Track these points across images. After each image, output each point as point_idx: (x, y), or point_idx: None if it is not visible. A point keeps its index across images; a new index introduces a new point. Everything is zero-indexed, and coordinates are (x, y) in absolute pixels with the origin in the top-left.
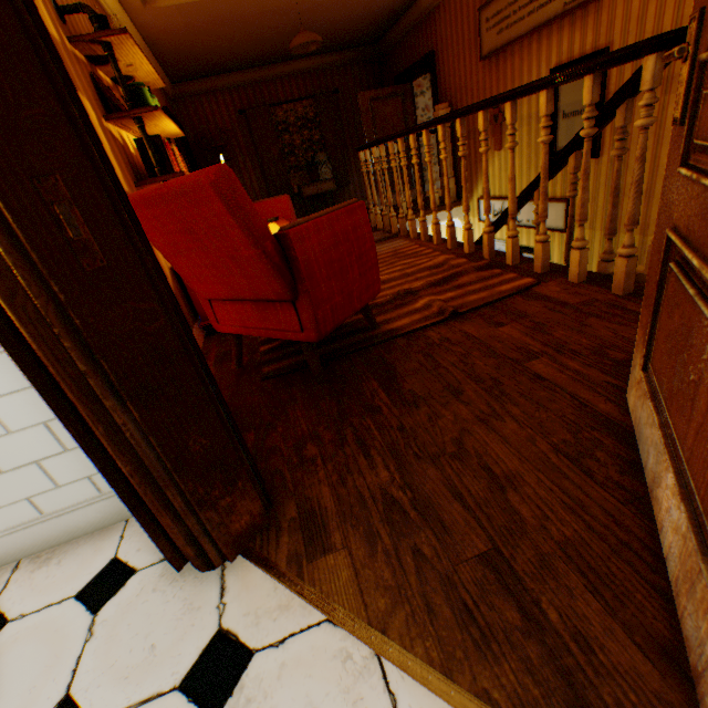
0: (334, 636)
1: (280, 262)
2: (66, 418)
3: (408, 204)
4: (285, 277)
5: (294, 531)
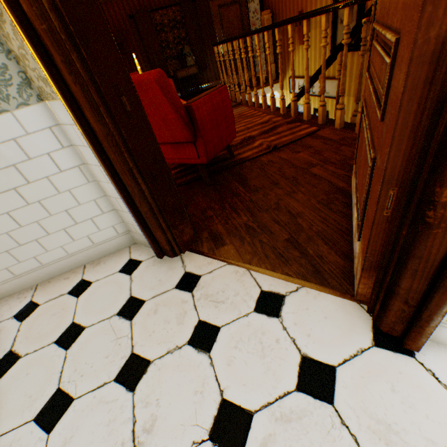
0: (231, 268)
1: (188, 121)
2: (121, 189)
3: (247, 83)
4: (191, 129)
5: (208, 241)
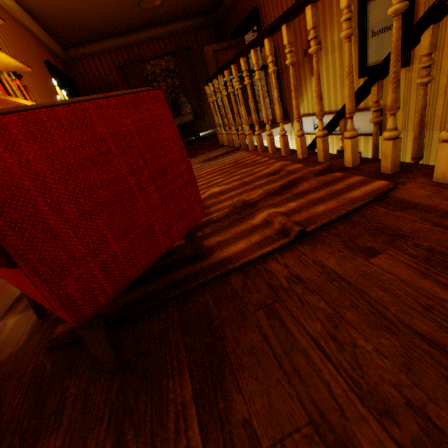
0: None
1: None
2: None
3: (245, 121)
4: None
5: None
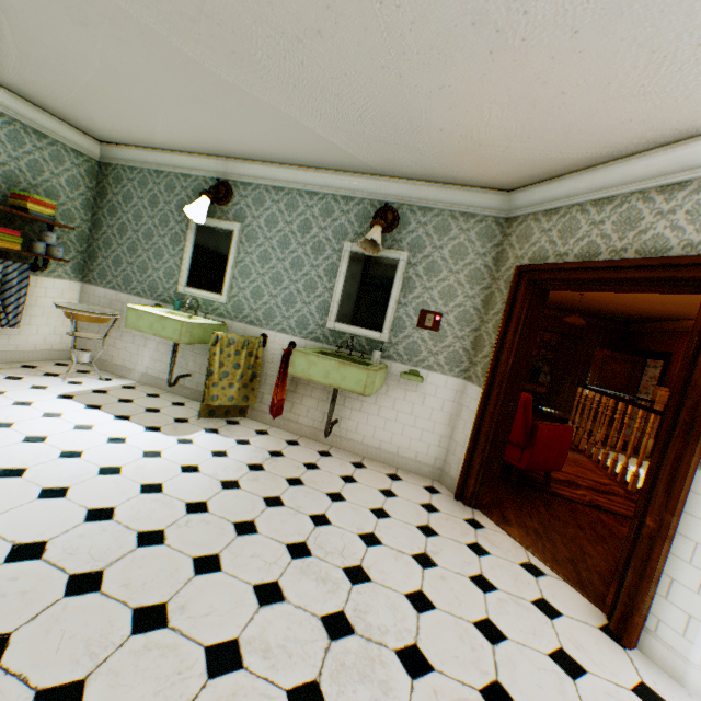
0: (510, 538)
1: (527, 432)
2: (473, 440)
3: (599, 437)
4: (526, 438)
5: (497, 516)
